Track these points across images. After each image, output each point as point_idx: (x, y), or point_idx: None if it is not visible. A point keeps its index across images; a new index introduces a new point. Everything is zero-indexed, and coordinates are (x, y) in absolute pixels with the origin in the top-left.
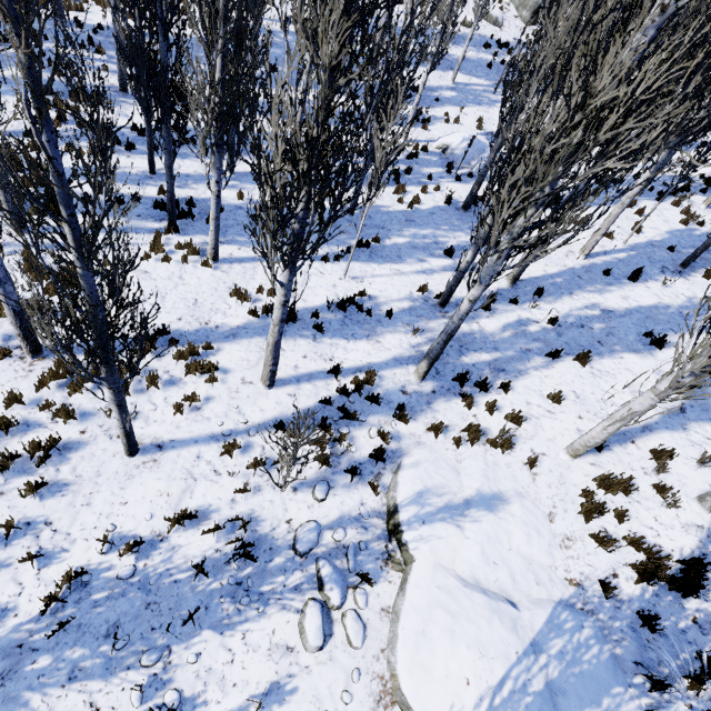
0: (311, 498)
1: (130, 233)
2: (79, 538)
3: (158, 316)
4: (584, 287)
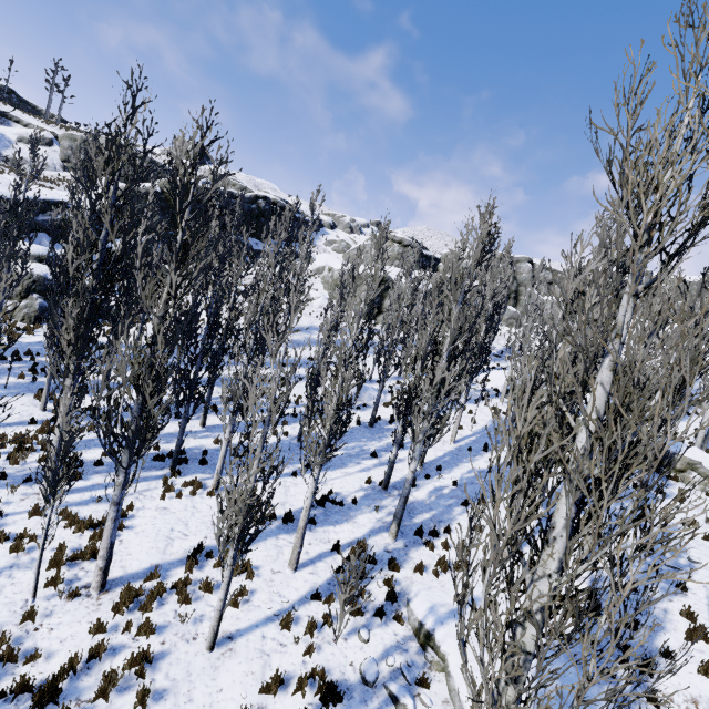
0: (359, 642)
1: (141, 482)
2: None
3: (188, 538)
4: (462, 460)
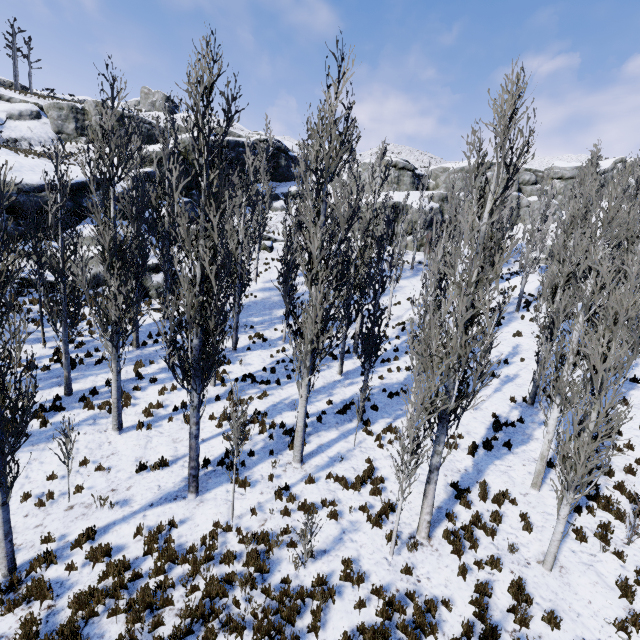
0: None
1: (349, 436)
2: (606, 638)
3: None
4: None
